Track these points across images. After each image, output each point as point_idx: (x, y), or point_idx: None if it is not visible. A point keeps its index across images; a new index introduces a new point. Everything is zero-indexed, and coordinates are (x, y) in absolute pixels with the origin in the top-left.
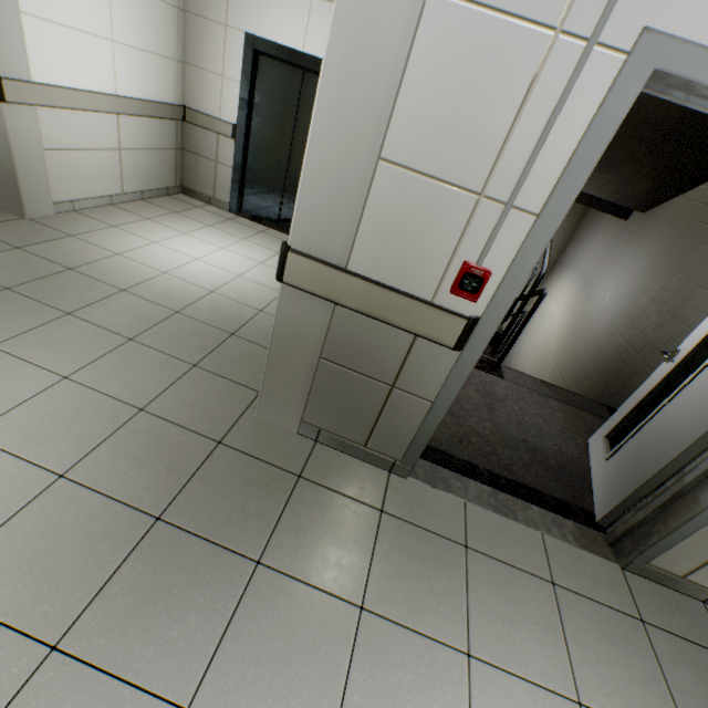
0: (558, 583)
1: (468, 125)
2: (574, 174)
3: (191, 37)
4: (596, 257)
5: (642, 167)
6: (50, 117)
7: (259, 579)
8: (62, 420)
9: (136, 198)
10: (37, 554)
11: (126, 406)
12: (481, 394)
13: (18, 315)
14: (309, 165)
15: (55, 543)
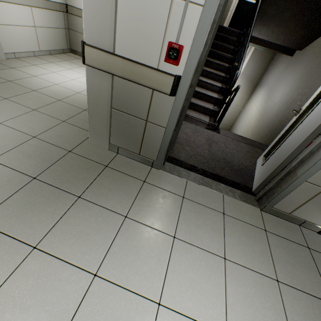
0: (226, 214)
1: None
2: None
3: None
4: (276, 78)
5: (299, 21)
6: None
7: (78, 203)
8: None
9: (47, 54)
10: None
11: (27, 135)
12: (206, 139)
13: None
14: None
15: None
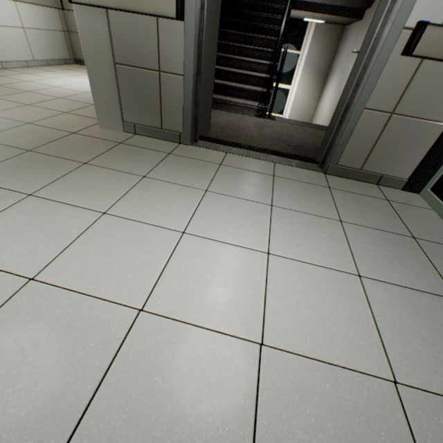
0: (277, 176)
1: None
2: None
3: None
4: (347, 54)
5: None
6: None
7: (84, 167)
8: None
9: (44, 64)
10: None
11: (20, 122)
12: (256, 124)
13: None
14: None
15: None
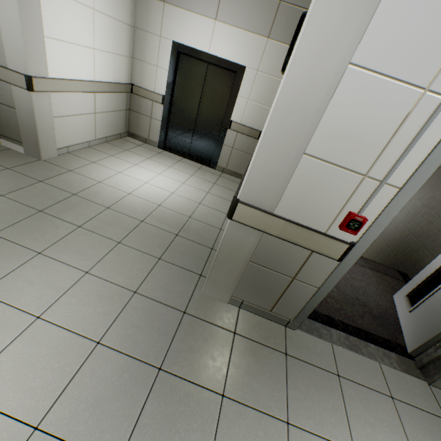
0: (394, 397)
1: (362, 137)
2: (427, 167)
3: (138, 42)
4: None
5: None
6: (57, 98)
7: (225, 407)
8: (91, 303)
9: (103, 141)
10: (95, 399)
11: (126, 290)
12: None
13: (50, 230)
14: (258, 155)
15: (104, 391)
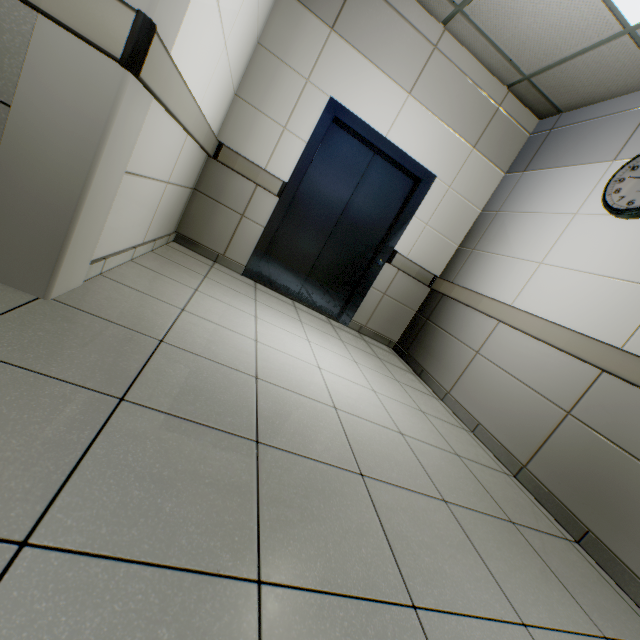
0: None
1: None
2: None
3: (258, 72)
4: None
5: None
6: (147, 119)
7: None
8: None
9: (148, 248)
10: None
11: None
12: None
13: None
14: None
15: None
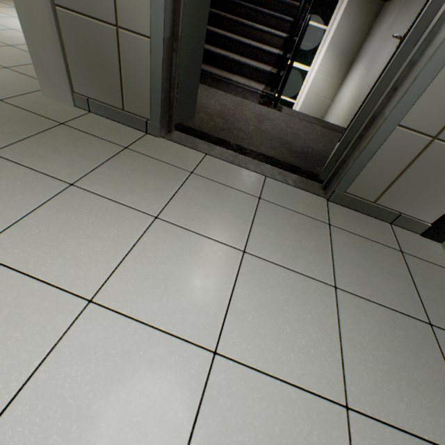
0: (264, 199)
1: None
2: None
3: None
4: (381, 38)
5: None
6: None
7: None
8: None
9: None
10: None
11: None
12: (256, 115)
13: None
14: None
15: None
